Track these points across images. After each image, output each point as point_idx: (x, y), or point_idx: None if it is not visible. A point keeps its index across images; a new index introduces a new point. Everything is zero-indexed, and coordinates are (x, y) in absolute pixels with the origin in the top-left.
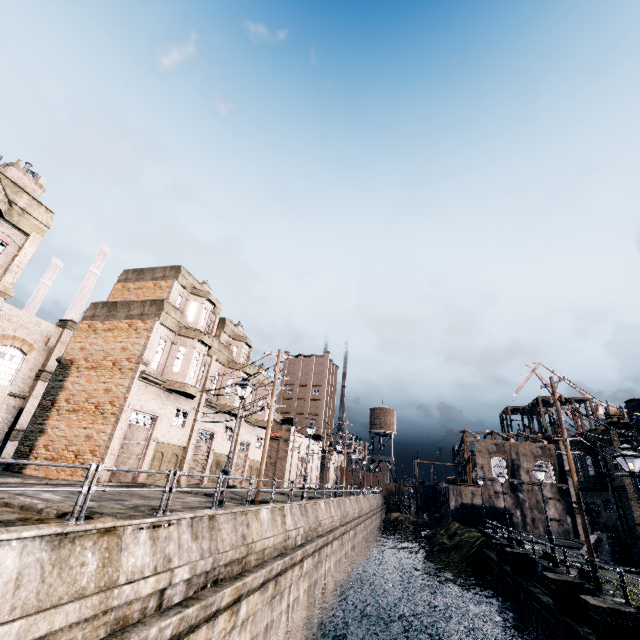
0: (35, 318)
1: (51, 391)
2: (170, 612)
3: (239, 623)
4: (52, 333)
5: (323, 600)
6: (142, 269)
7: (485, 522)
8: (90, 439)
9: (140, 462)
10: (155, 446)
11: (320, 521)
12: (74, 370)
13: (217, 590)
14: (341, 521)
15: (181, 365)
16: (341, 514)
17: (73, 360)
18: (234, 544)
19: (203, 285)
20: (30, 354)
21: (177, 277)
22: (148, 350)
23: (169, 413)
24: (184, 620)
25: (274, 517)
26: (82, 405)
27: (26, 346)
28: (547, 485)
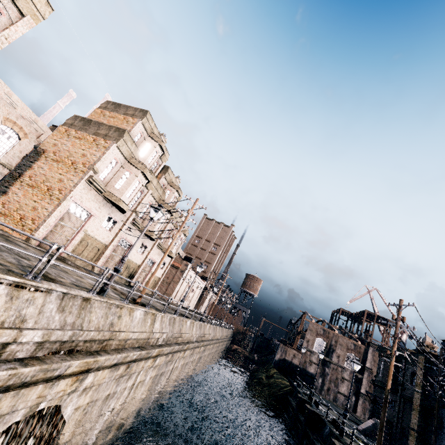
0: (34, 115)
1: (22, 167)
2: (4, 365)
3: (81, 389)
4: (44, 132)
5: (164, 386)
6: (119, 104)
7: (296, 378)
8: (35, 210)
9: (68, 242)
10: (83, 235)
11: (182, 333)
12: (43, 158)
13: (66, 359)
14: (198, 338)
15: (122, 185)
16: (199, 334)
17: (45, 150)
18: (100, 327)
19: (161, 136)
20: (23, 140)
21: (142, 118)
22: (100, 162)
23: (102, 216)
24: (16, 376)
25: (146, 318)
26: (39, 184)
27: (22, 133)
28: (348, 370)
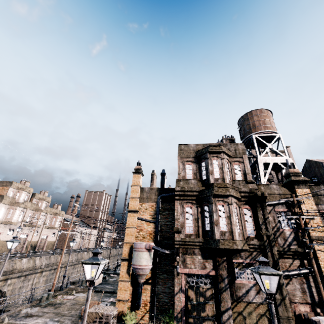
0: None
1: None
2: None
3: (7, 284)
4: None
5: (57, 284)
6: None
7: None
8: None
9: None
10: None
11: (58, 261)
12: None
13: None
14: (77, 260)
15: (11, 215)
16: (76, 258)
17: None
18: (8, 268)
19: (26, 182)
20: None
21: (11, 186)
22: None
23: (6, 231)
24: None
25: (29, 261)
26: None
27: None
28: None
